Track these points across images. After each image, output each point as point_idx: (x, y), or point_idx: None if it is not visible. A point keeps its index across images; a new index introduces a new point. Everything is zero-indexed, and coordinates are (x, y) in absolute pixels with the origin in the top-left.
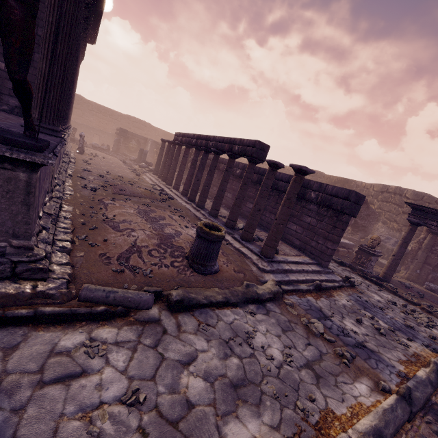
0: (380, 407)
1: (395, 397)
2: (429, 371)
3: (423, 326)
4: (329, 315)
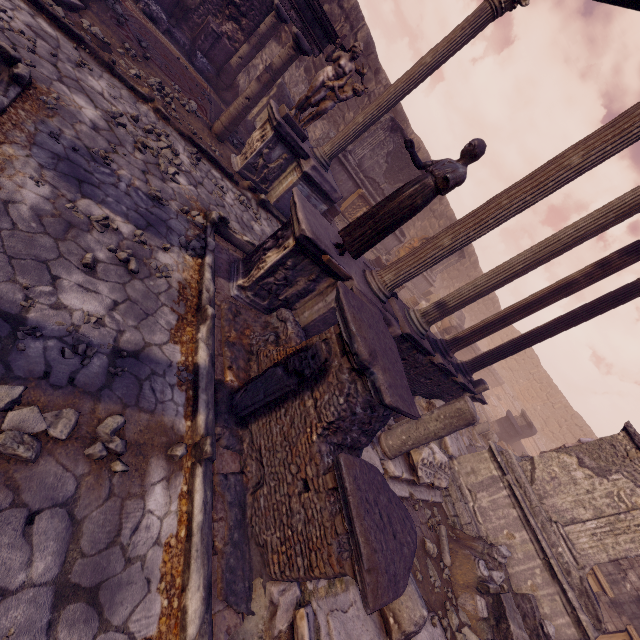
0: (196, 531)
1: (201, 474)
2: (207, 335)
3: (169, 180)
4: (21, 304)
